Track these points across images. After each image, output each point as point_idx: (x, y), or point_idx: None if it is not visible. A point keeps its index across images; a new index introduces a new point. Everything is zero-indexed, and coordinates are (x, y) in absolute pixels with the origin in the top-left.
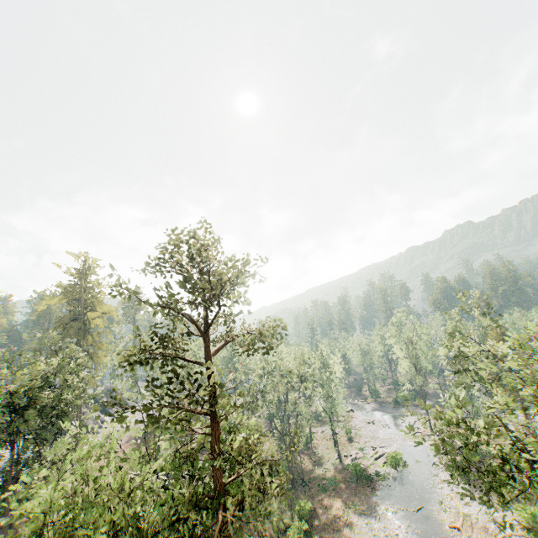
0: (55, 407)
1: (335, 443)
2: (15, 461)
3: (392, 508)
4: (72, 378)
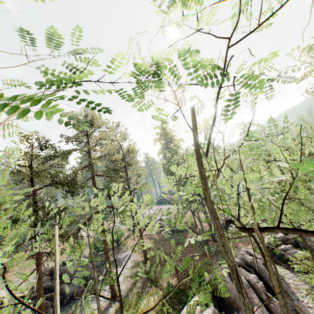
0: None
1: None
2: None
3: None
4: None
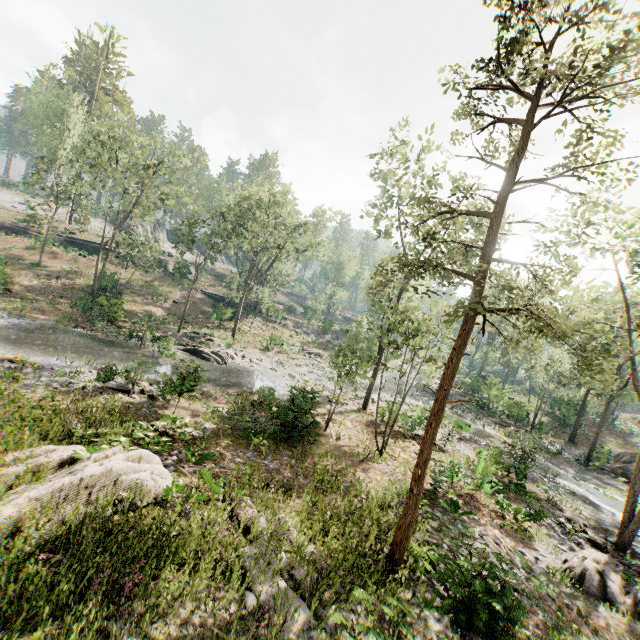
0: None
1: (235, 333)
2: None
3: (6, 323)
4: None
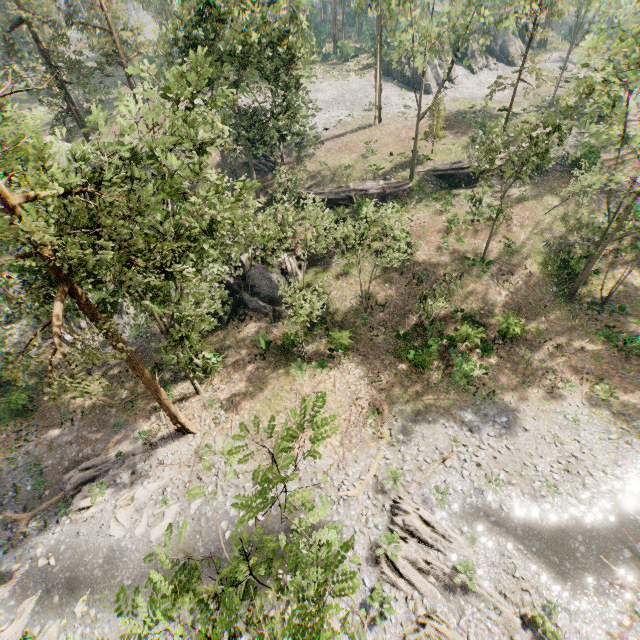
0: (238, 54)
1: None
2: (243, 108)
3: None
4: (299, 6)
